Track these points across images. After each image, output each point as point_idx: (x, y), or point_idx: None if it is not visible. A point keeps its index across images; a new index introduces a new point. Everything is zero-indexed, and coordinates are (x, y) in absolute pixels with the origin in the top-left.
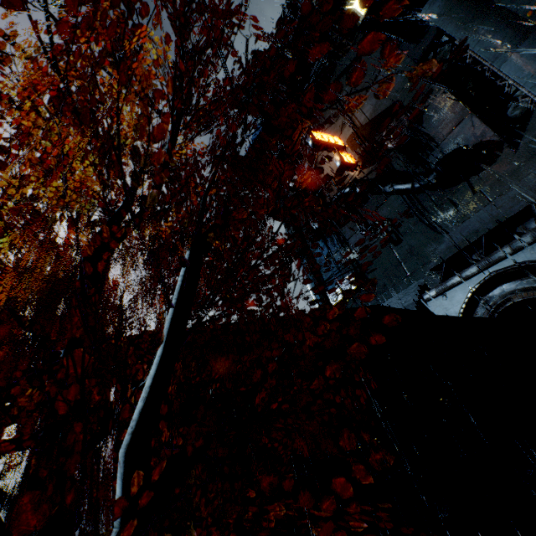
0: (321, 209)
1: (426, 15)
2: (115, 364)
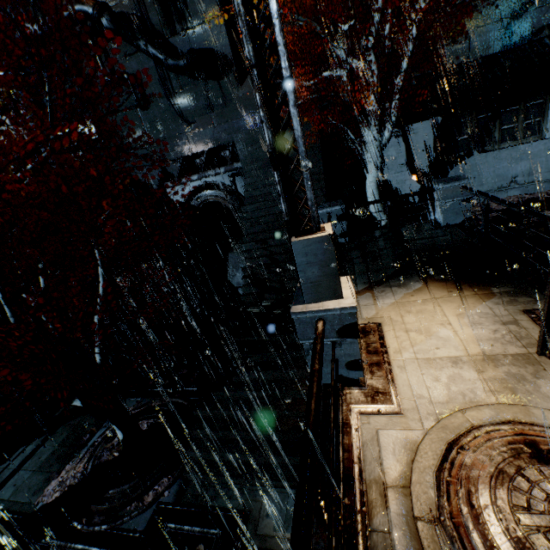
0: (39, 1)
1: None
2: None
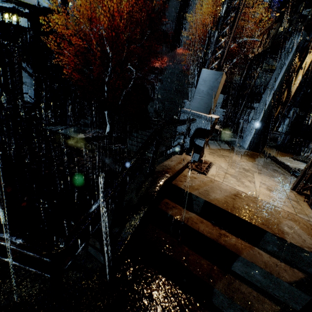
0: None
1: None
2: (31, 23)
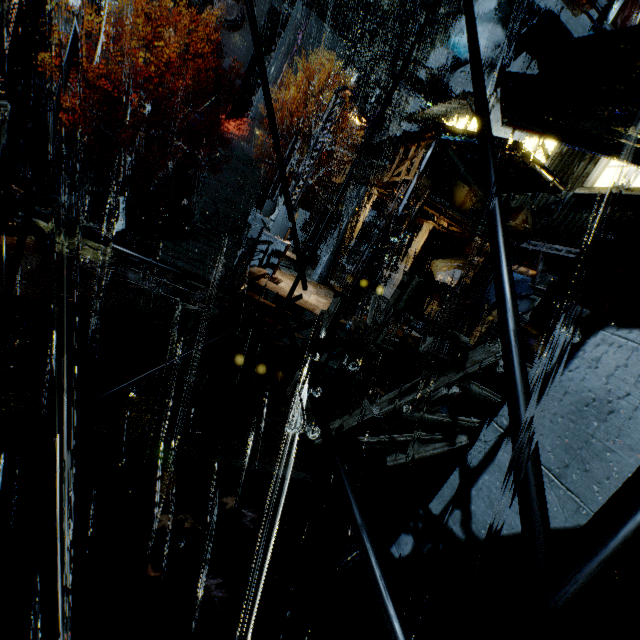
0: None
1: (296, 7)
2: None
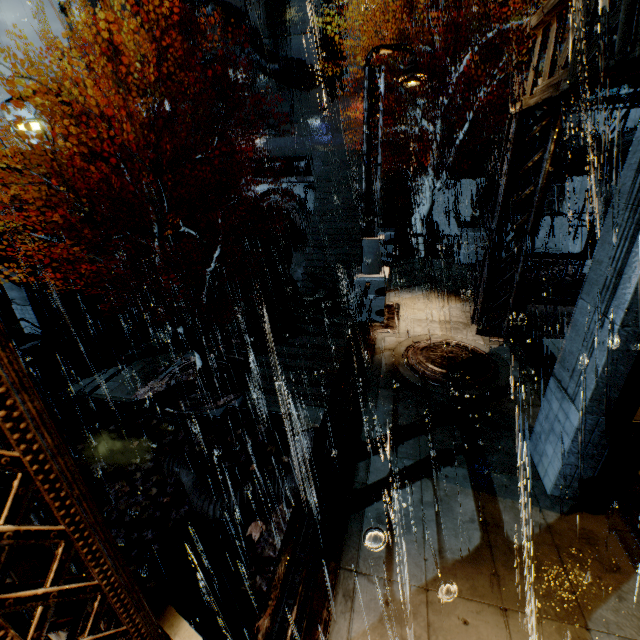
0: None
1: None
2: None
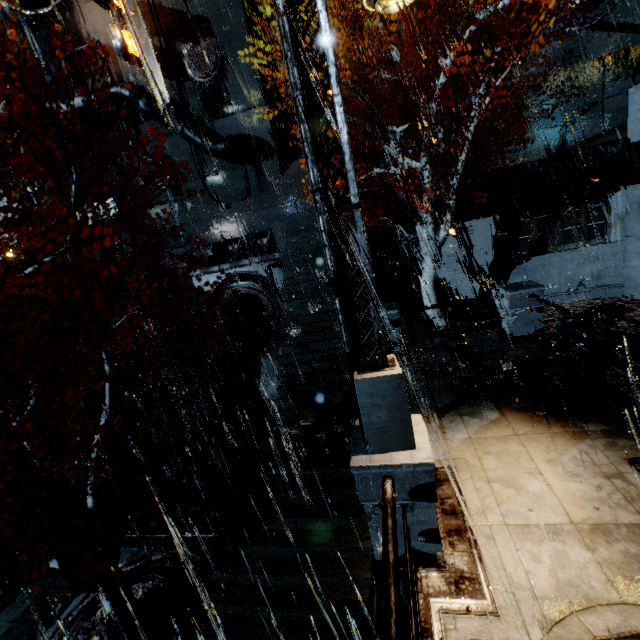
0: (73, 81)
1: None
2: None
